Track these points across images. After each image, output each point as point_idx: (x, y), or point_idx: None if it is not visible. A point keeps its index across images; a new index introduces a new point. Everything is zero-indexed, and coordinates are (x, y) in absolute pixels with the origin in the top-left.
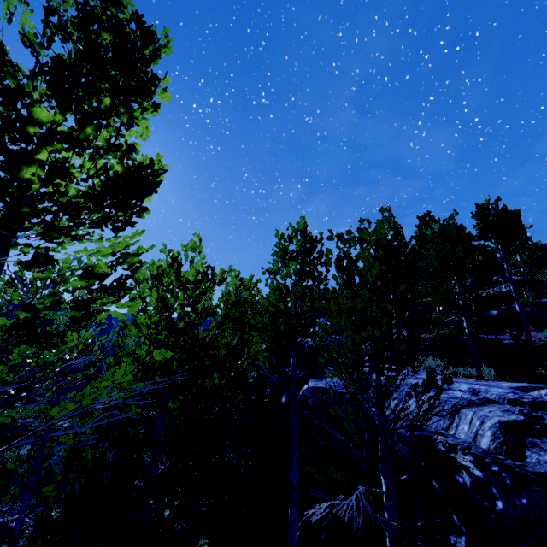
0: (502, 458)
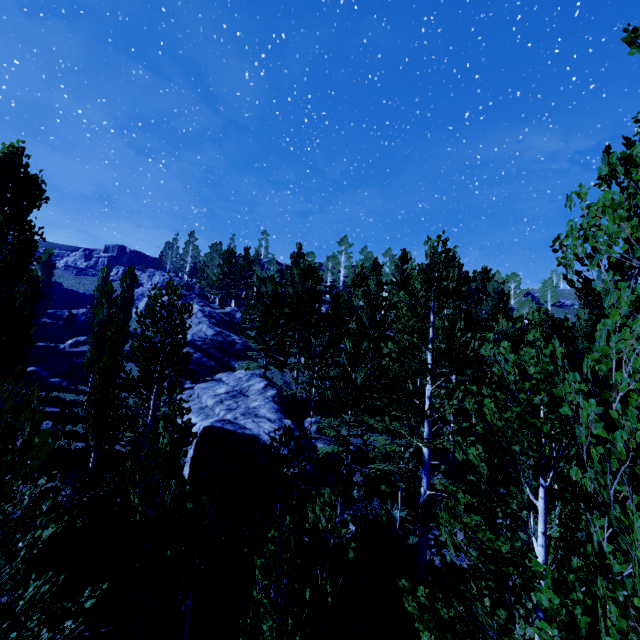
0: None
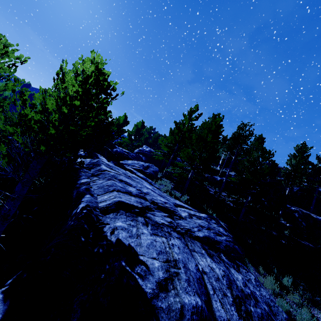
0: (97, 211)
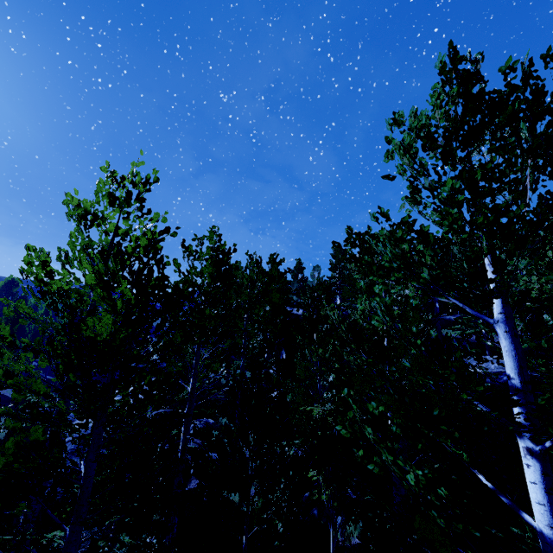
0: None
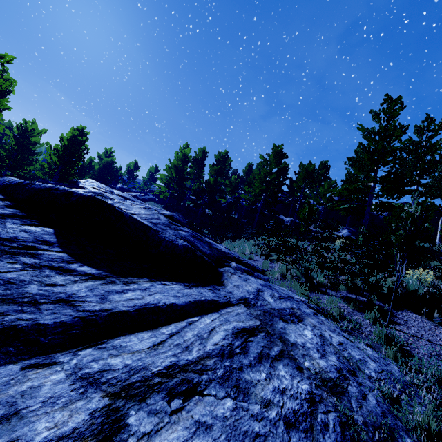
0: None
